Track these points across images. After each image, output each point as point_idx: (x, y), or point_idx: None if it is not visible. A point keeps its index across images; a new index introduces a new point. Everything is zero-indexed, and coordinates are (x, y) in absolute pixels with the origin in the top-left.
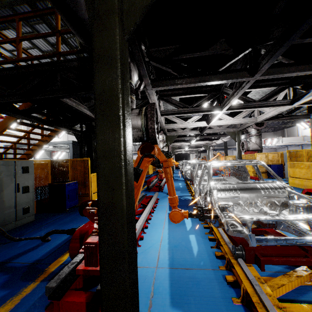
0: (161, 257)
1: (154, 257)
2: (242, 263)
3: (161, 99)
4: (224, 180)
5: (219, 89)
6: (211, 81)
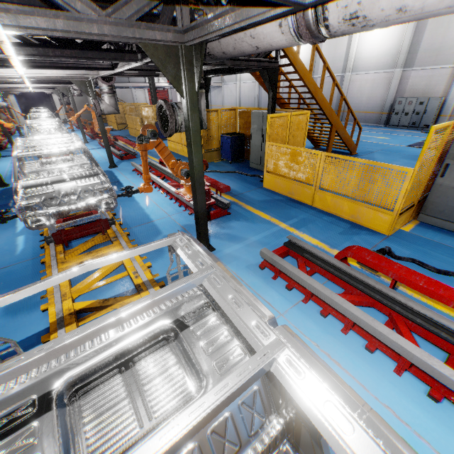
0: None
1: None
2: (51, 246)
3: None
4: (73, 160)
5: None
6: None
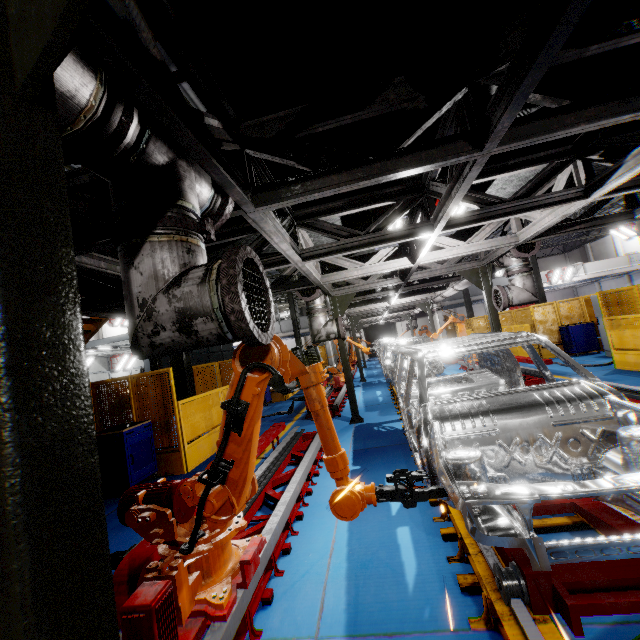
0: (328, 603)
1: (312, 603)
2: (522, 616)
3: (298, 225)
4: (466, 380)
5: (420, 186)
6: (386, 174)
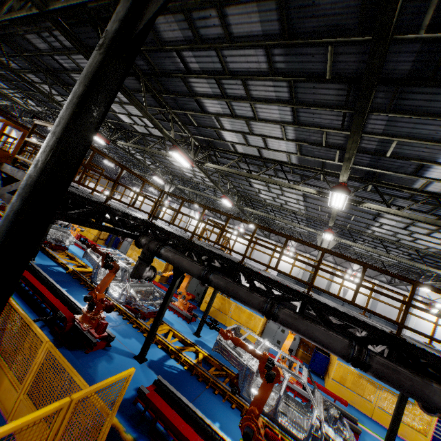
0: None
1: None
2: (139, 320)
3: None
4: None
5: None
6: None
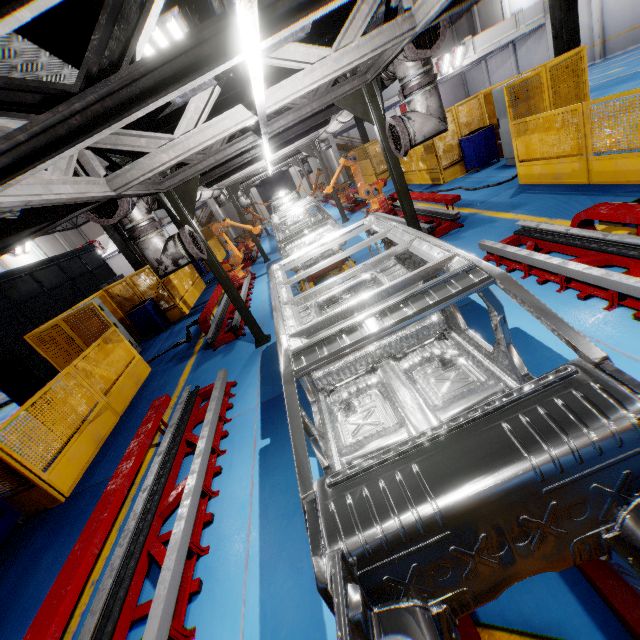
0: None
1: None
2: None
3: None
4: (374, 282)
5: None
6: None
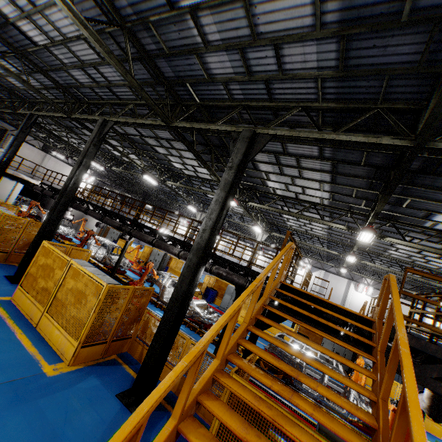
0: None
1: None
2: None
3: None
4: None
5: None
6: None
